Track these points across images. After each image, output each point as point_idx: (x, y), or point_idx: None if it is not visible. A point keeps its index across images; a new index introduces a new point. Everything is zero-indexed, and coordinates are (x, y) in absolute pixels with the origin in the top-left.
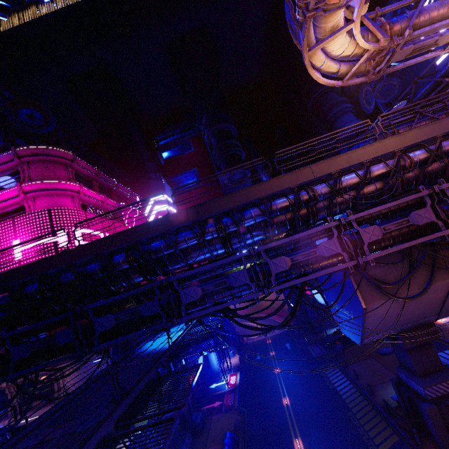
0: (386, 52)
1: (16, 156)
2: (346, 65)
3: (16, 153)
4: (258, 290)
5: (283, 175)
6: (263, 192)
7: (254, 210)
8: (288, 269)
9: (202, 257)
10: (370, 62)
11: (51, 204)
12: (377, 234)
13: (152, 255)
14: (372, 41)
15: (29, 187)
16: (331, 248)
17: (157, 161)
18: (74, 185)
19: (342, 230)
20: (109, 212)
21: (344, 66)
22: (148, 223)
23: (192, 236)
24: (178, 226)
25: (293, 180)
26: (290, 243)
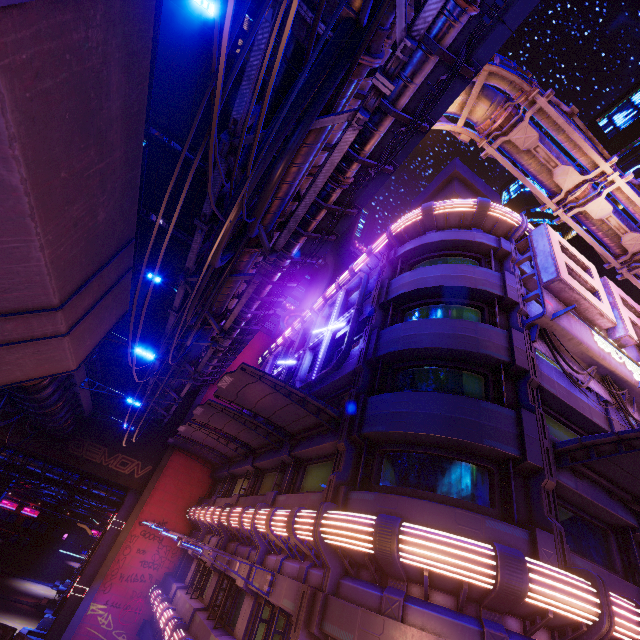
0: None
1: None
2: None
3: None
4: None
5: None
6: None
7: None
8: None
9: None
10: None
11: None
12: None
13: None
14: None
15: None
16: None
17: None
18: None
19: None
20: None
21: None
22: None
23: None
24: None
25: None
26: None
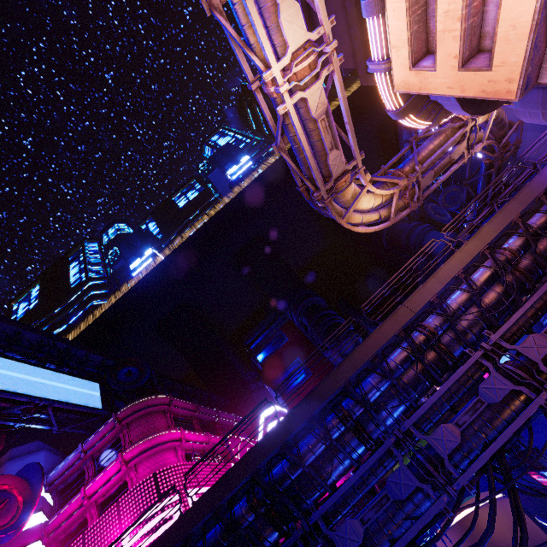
0: (414, 184)
1: (117, 421)
2: (385, 209)
3: (117, 418)
4: (440, 493)
5: (380, 325)
6: (369, 352)
7: (372, 377)
8: (462, 442)
9: (341, 468)
10: (405, 197)
11: (154, 467)
12: (543, 344)
13: (278, 487)
14: (394, 186)
15: (131, 453)
16: (498, 387)
17: (254, 367)
18: (174, 432)
19: (494, 358)
20: (217, 445)
21: (383, 210)
22: (260, 441)
23: (316, 440)
24: (294, 431)
25: (394, 326)
26: (442, 402)
